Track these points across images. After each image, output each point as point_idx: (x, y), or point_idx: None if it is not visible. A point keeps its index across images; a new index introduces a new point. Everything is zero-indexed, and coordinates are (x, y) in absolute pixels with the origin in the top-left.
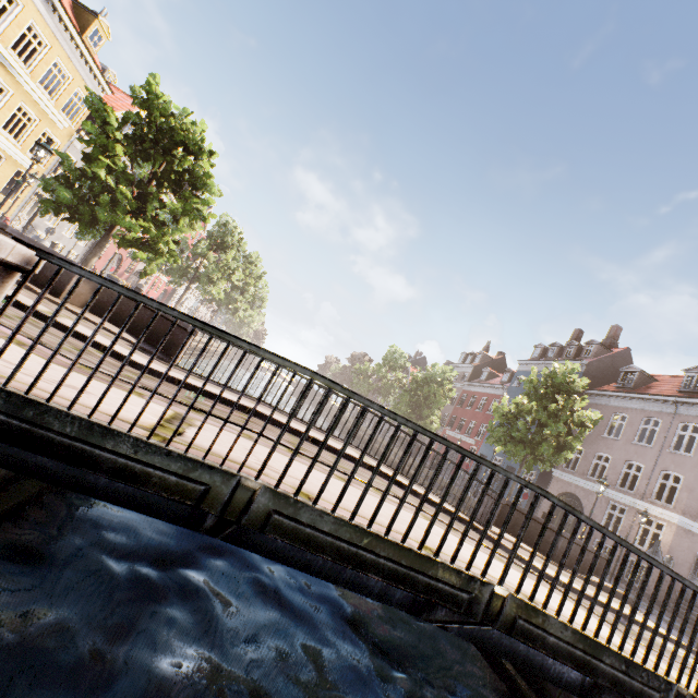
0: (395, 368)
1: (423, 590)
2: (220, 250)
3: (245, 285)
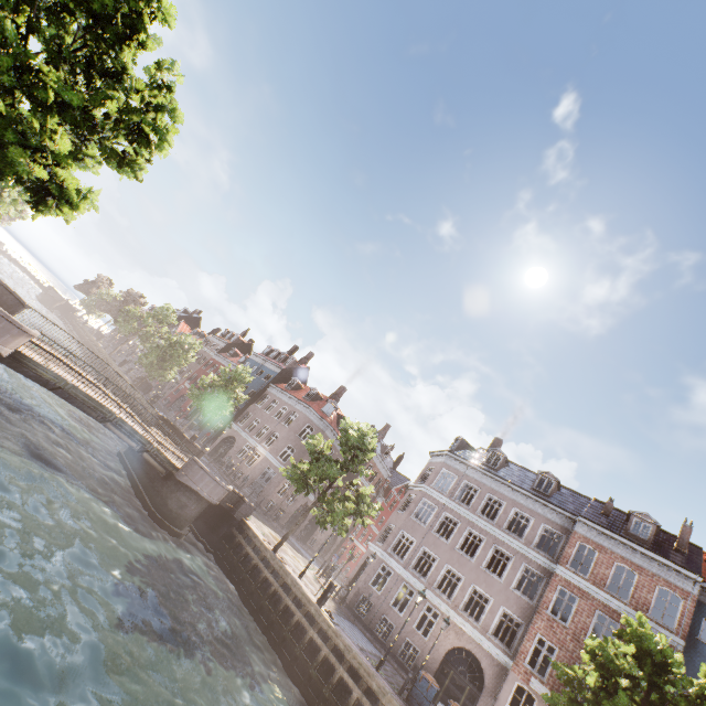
0: (163, 322)
1: (100, 411)
2: None
3: None
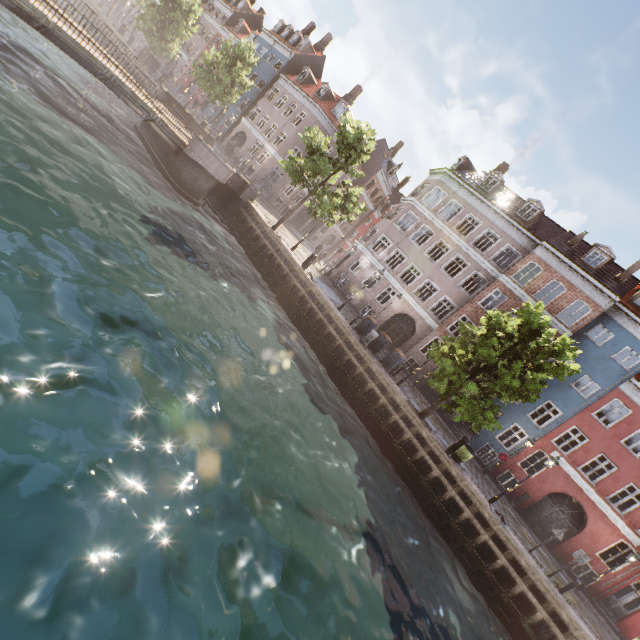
0: None
1: (94, 64)
2: None
3: None
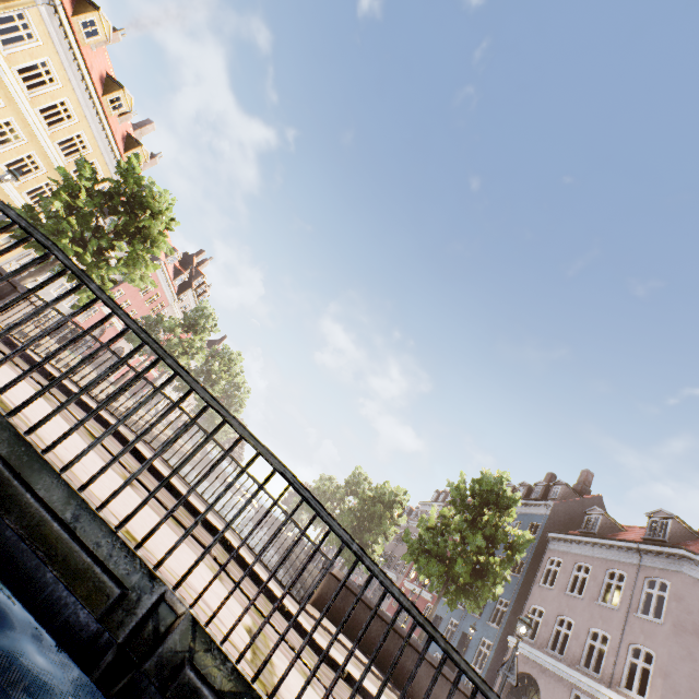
0: (357, 492)
1: None
2: (191, 330)
3: (219, 378)
